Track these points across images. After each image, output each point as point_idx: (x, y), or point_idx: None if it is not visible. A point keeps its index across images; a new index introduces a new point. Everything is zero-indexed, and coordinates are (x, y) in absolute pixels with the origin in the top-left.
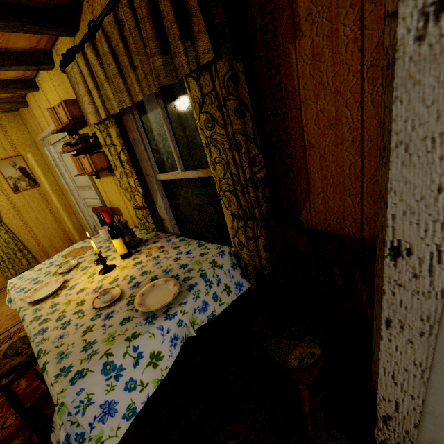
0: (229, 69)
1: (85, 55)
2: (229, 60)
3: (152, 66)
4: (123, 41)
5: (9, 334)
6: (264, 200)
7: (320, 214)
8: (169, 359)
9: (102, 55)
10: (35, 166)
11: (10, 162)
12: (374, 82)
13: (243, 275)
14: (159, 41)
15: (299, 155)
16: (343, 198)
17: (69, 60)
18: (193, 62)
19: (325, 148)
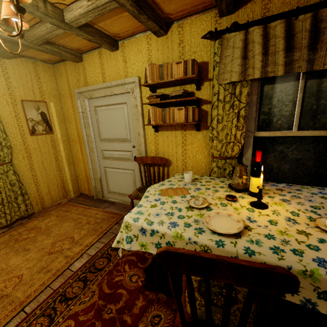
0: None
1: (266, 29)
2: None
3: None
4: None
5: (55, 290)
6: None
7: None
8: None
9: (298, 31)
10: (54, 114)
11: (35, 105)
12: None
13: None
14: None
15: None
16: None
17: (234, 29)
18: None
19: None
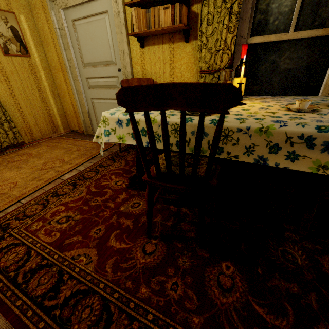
0: None
1: None
2: None
3: None
4: None
5: (47, 190)
6: None
7: None
8: None
9: None
10: (27, 32)
11: (1, 16)
12: None
13: None
14: None
15: None
16: None
17: None
18: None
19: None
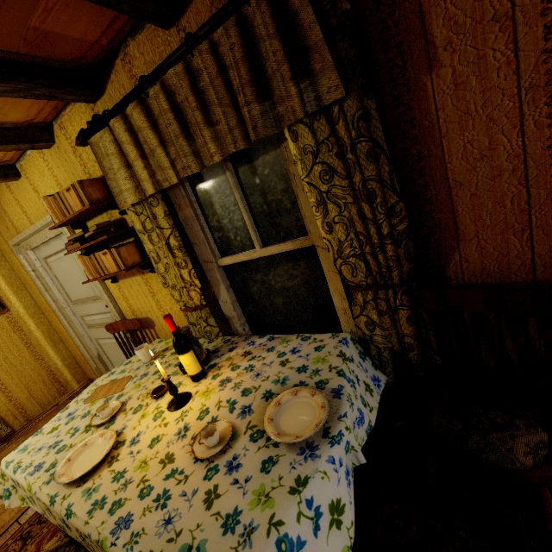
0: (360, 107)
1: (126, 119)
2: (358, 98)
3: (248, 116)
4: (196, 93)
5: None
6: (406, 258)
7: (474, 263)
8: (350, 507)
9: (158, 115)
10: (2, 283)
11: None
12: (535, 104)
13: (376, 366)
14: (255, 87)
15: (441, 197)
16: (506, 238)
17: (96, 127)
18: (312, 103)
19: (477, 184)
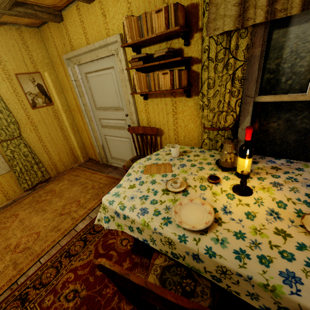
0: None
1: None
2: None
3: None
4: None
5: (62, 247)
6: None
7: None
8: None
9: None
10: (50, 85)
11: (30, 78)
12: None
13: None
14: None
15: None
16: None
17: None
18: None
19: None
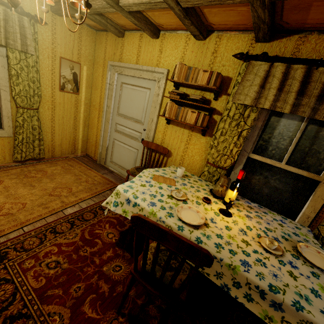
0: None
1: (288, 68)
2: None
3: None
4: None
5: (48, 223)
6: None
7: None
8: None
9: (313, 80)
10: (84, 77)
11: (70, 65)
12: None
13: None
14: None
15: None
16: None
17: (262, 58)
18: None
19: None
